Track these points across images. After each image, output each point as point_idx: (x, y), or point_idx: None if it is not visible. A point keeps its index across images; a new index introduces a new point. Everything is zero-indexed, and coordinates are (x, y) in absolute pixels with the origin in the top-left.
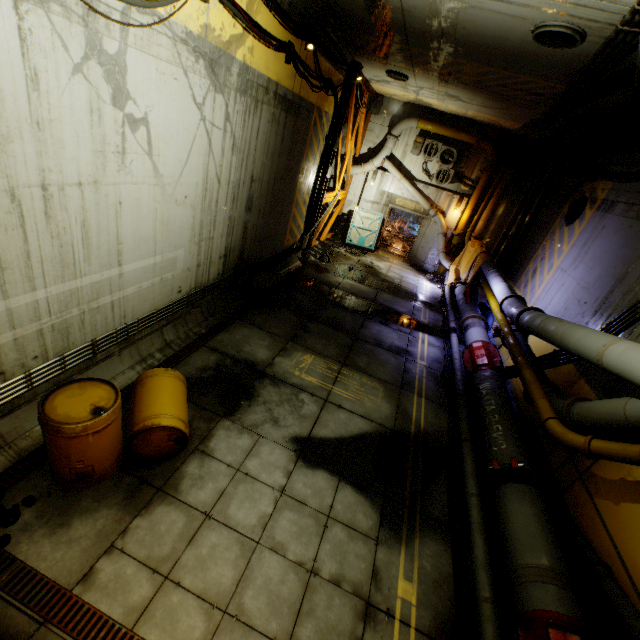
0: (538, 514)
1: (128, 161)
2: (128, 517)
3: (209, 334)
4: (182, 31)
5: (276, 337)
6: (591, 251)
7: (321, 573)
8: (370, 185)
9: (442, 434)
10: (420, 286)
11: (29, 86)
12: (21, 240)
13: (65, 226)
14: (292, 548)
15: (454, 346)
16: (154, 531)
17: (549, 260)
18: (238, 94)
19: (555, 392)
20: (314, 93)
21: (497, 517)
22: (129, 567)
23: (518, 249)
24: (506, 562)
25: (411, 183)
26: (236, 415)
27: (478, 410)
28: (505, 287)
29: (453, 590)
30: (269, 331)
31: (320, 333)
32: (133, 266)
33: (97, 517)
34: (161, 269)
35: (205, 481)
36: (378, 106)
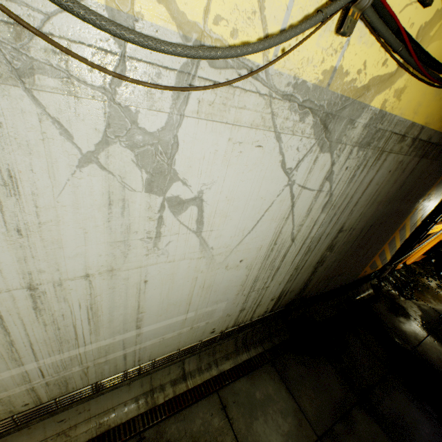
0: None
1: (163, 242)
2: None
3: (230, 374)
4: (288, 82)
5: (303, 420)
6: None
7: None
8: None
9: None
10: None
11: (1, 191)
12: (0, 333)
13: (64, 312)
14: None
15: None
16: None
17: None
18: (355, 148)
19: None
20: None
21: None
22: None
23: None
24: None
25: None
26: None
27: None
28: None
29: None
30: (298, 401)
31: None
32: (156, 325)
33: None
34: (193, 320)
35: None
36: None
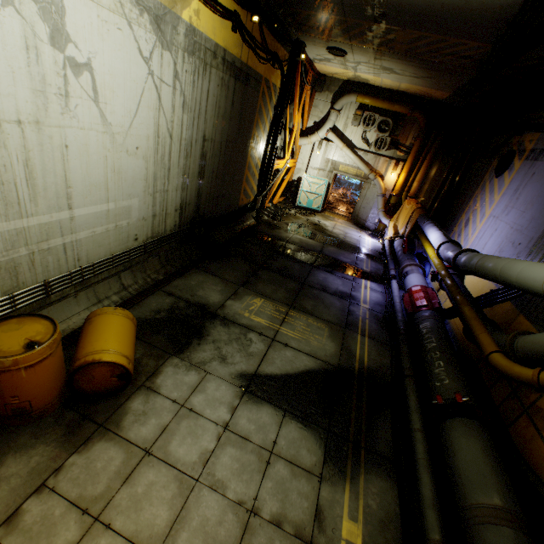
0: (486, 450)
1: (72, 105)
2: (64, 454)
3: (166, 280)
4: None
5: (229, 283)
6: (522, 196)
7: (261, 513)
8: (316, 154)
9: (385, 371)
10: (362, 241)
11: None
12: None
13: (5, 163)
14: (232, 486)
15: (394, 291)
16: (90, 469)
17: (481, 210)
18: (186, 54)
19: (495, 328)
20: (261, 64)
21: (443, 453)
22: (58, 508)
23: (451, 203)
24: (455, 501)
25: (352, 151)
26: (185, 353)
27: (419, 348)
28: (441, 234)
29: (400, 531)
30: (222, 278)
31: (270, 280)
32: (85, 211)
33: (32, 454)
34: (115, 216)
35: (148, 417)
36: (321, 85)
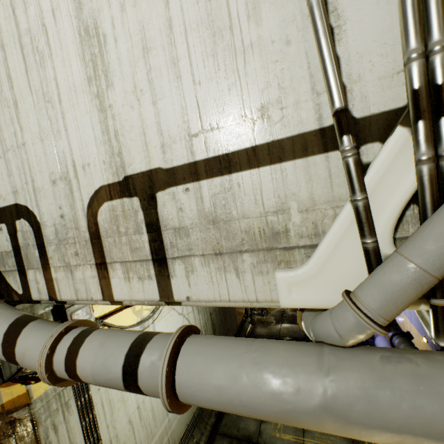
0: None
1: None
2: None
3: (217, 421)
4: None
5: None
6: None
7: None
8: None
9: None
10: None
11: None
12: (133, 439)
13: (146, 417)
14: None
15: None
16: None
17: None
18: None
19: None
20: None
21: None
22: None
23: None
24: None
25: None
26: None
27: None
28: None
29: None
30: None
31: None
32: None
33: None
34: None
35: None
36: None
